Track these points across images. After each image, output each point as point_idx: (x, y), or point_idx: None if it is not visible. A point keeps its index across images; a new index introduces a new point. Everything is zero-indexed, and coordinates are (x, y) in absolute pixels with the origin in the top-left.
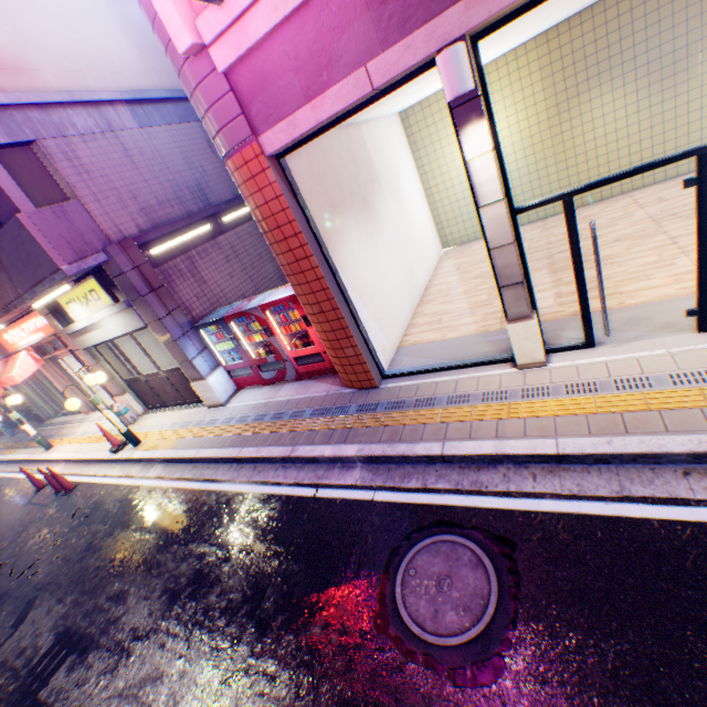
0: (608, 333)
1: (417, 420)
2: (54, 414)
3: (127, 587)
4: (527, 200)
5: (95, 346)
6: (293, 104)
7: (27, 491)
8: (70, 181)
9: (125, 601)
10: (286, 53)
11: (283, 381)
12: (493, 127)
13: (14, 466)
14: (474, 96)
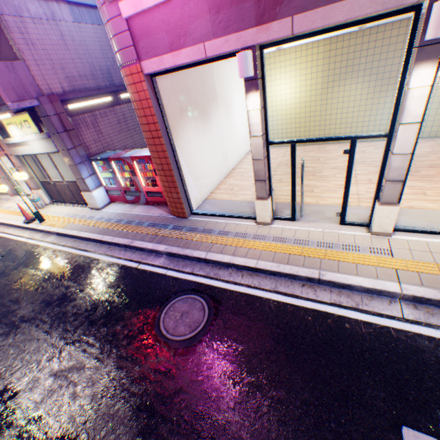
0: (301, 215)
1: (200, 239)
2: None
3: (22, 296)
4: (301, 132)
5: (23, 155)
6: (163, 50)
7: None
8: (20, 48)
9: (20, 303)
10: (163, 20)
11: (138, 203)
12: (264, 96)
13: None
14: (255, 78)
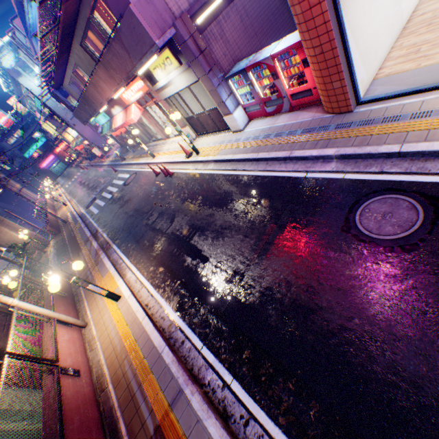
0: None
1: (382, 132)
2: (148, 142)
3: (213, 212)
4: None
5: (168, 98)
6: None
7: (151, 176)
8: None
9: (213, 217)
10: None
11: (279, 114)
12: None
13: (141, 166)
14: None
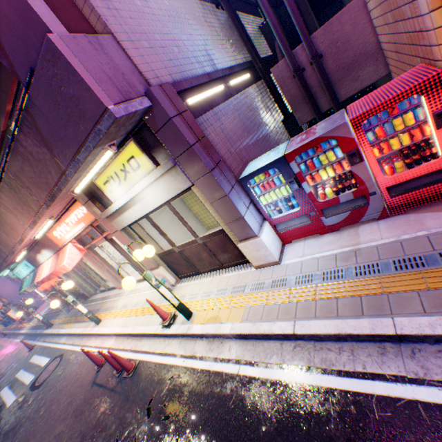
0: None
1: None
2: (94, 292)
3: None
4: None
5: (129, 225)
6: None
7: (88, 367)
8: (99, 13)
9: None
10: None
11: (348, 225)
12: None
13: (73, 339)
14: None
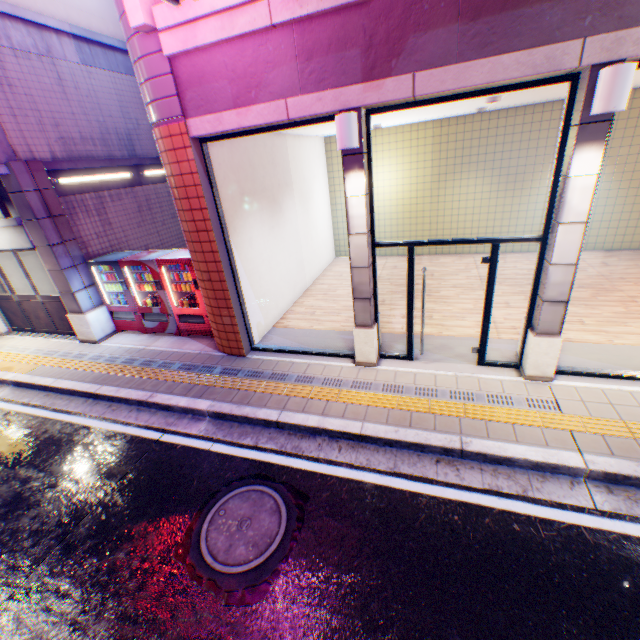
0: (422, 351)
1: (267, 389)
2: None
3: None
4: (406, 237)
5: None
6: (223, 104)
7: None
8: None
9: None
10: (226, 64)
11: (163, 333)
12: (371, 179)
13: None
14: (360, 152)
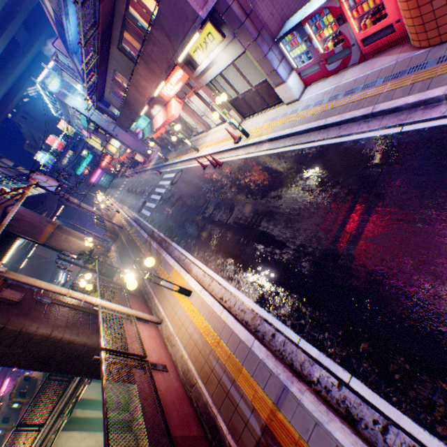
0: None
1: None
2: (189, 138)
3: (279, 194)
4: None
5: (210, 82)
6: None
7: (198, 171)
8: None
9: (281, 198)
10: None
11: (344, 70)
12: None
13: (185, 163)
14: None
